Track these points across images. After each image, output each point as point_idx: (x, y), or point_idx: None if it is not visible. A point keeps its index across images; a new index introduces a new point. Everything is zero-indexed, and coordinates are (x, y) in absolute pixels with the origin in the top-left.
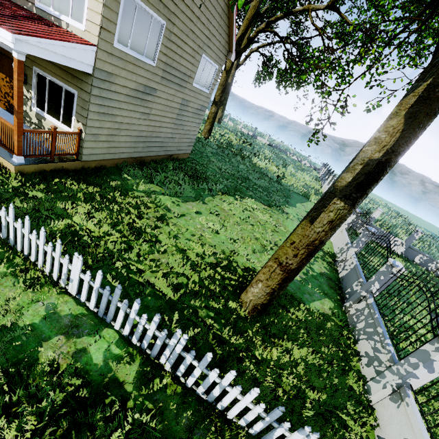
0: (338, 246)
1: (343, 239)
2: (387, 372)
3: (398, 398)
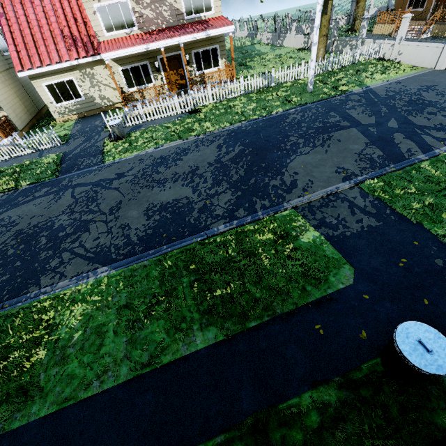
0: (300, 44)
1: (300, 38)
2: (357, 43)
3: (363, 43)
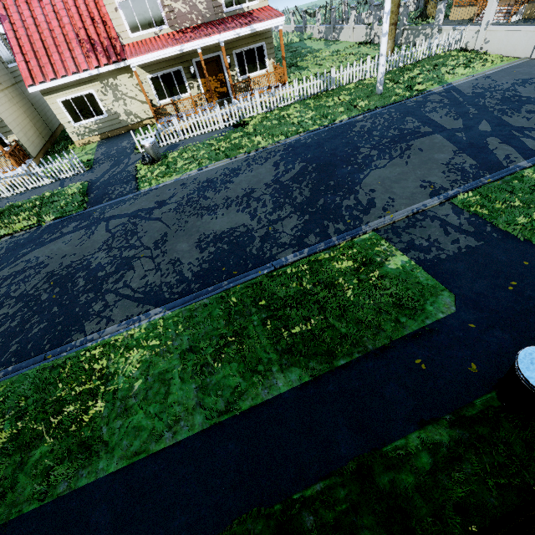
0: (361, 36)
1: (361, 30)
2: (433, 31)
3: (440, 32)
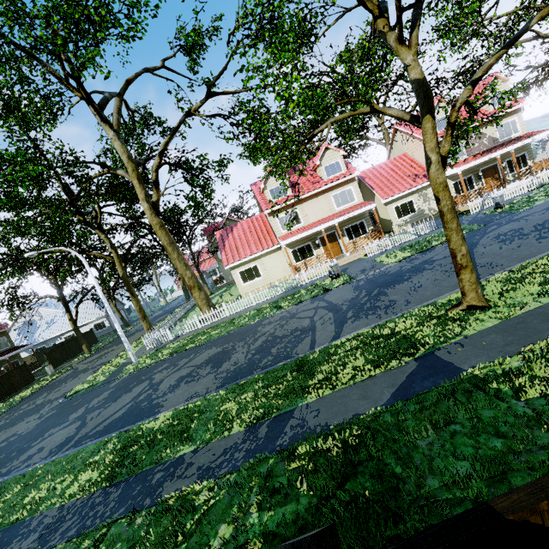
0: None
1: None
2: None
3: None
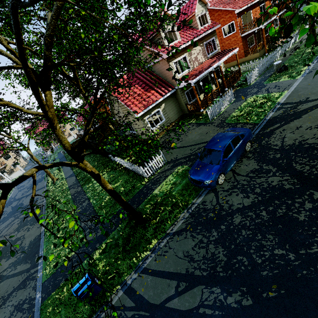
0: None
1: None
2: None
3: None
